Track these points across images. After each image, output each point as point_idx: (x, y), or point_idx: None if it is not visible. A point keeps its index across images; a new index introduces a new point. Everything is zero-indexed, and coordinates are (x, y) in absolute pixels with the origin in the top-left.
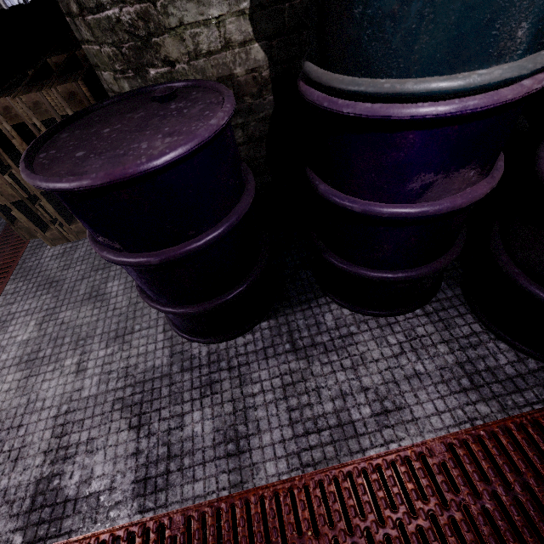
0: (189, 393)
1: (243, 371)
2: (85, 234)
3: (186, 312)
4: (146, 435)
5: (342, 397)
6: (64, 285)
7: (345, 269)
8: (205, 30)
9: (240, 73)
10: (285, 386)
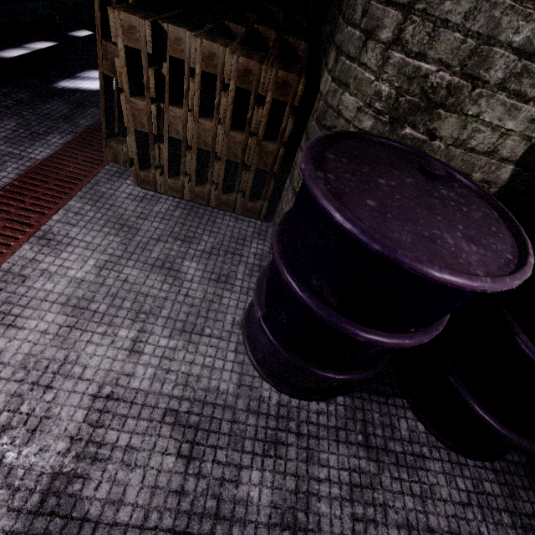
0: (251, 442)
1: (312, 444)
2: (176, 193)
3: (310, 371)
4: (195, 474)
5: (407, 528)
6: (136, 235)
7: (470, 405)
8: (488, 131)
9: (476, 178)
10: (352, 485)
